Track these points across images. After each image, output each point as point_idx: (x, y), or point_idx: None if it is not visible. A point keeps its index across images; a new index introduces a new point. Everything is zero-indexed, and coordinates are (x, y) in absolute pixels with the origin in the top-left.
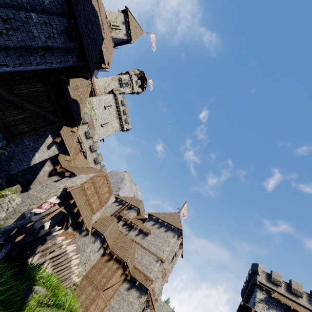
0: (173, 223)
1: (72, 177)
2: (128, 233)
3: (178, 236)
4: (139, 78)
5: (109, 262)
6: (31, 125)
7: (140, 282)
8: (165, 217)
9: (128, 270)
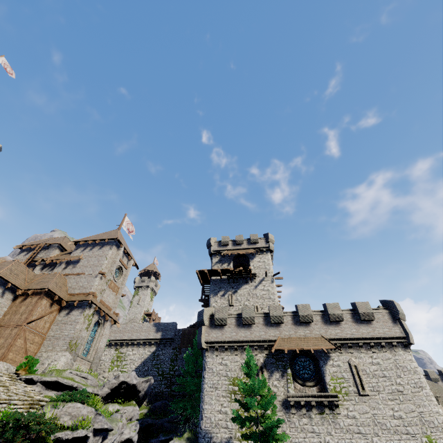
0: (107, 237)
1: None
2: (53, 272)
3: (118, 247)
4: None
5: (26, 300)
6: None
7: (79, 300)
8: (97, 237)
9: (59, 297)
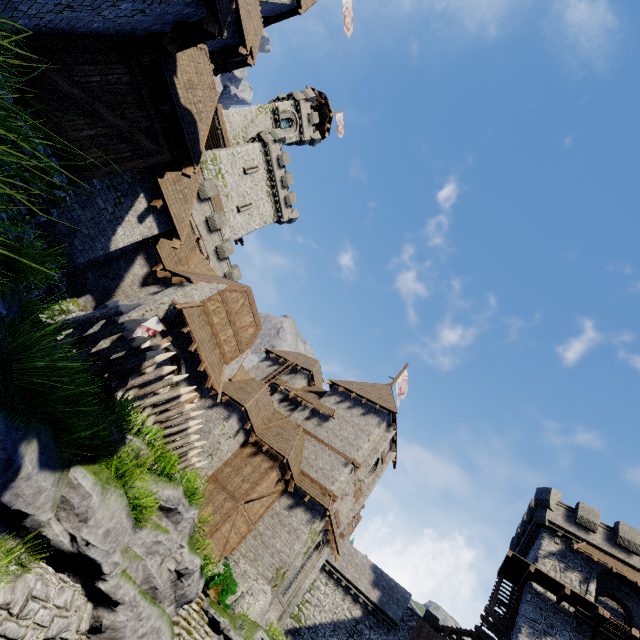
0: (379, 400)
1: (185, 286)
2: (291, 414)
3: (387, 425)
4: (315, 109)
5: (255, 457)
6: (110, 154)
7: (313, 496)
8: (362, 389)
9: (291, 474)
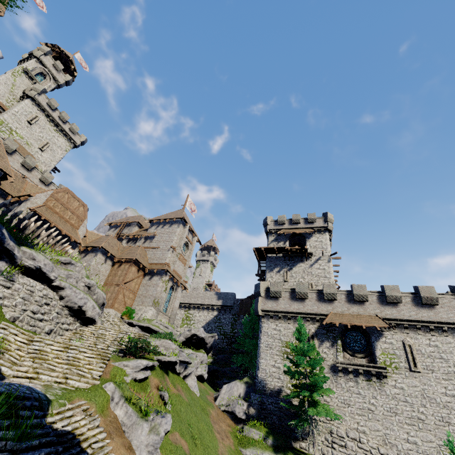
0: (175, 216)
1: (29, 199)
2: (135, 245)
3: (184, 226)
4: (56, 57)
5: (121, 266)
6: None
7: (157, 268)
8: (166, 216)
9: (143, 265)
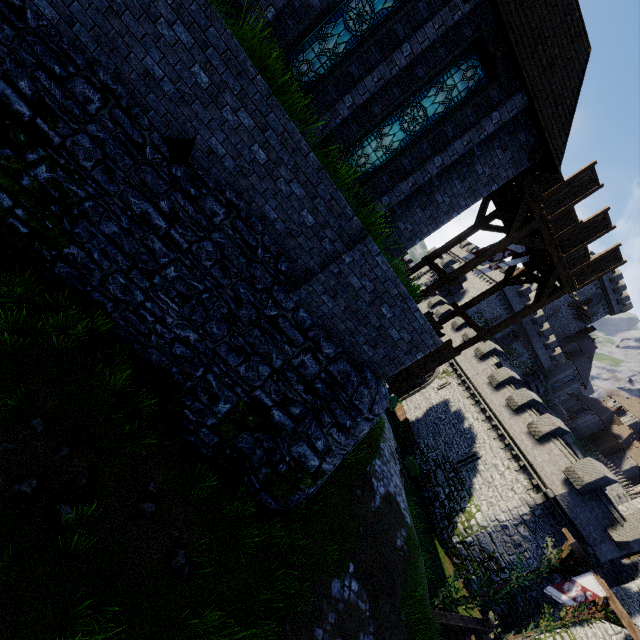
0: None
1: None
2: None
3: None
4: None
5: None
6: (603, 444)
7: None
8: None
9: None
